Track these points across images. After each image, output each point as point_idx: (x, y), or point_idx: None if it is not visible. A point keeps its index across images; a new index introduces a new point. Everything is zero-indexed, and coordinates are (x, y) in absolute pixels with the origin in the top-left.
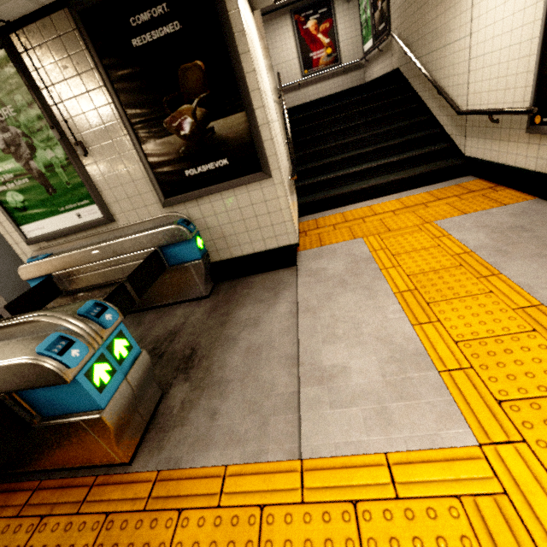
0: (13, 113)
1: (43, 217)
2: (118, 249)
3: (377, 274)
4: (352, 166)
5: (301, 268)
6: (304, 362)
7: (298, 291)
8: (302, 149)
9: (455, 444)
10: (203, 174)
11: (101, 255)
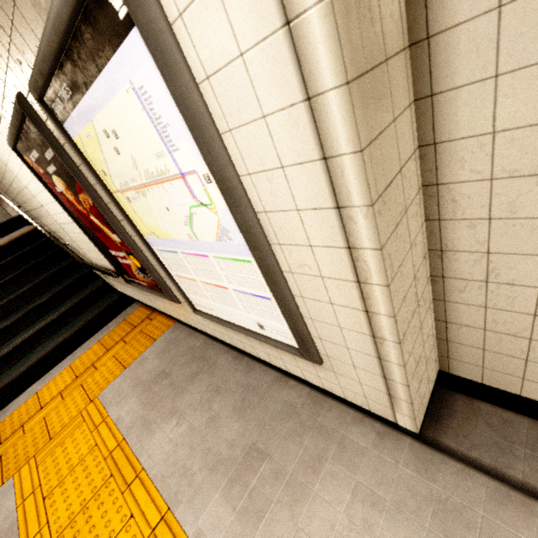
0: None
1: None
2: None
3: None
4: (2, 343)
5: None
6: None
7: None
8: None
9: None
10: None
11: None
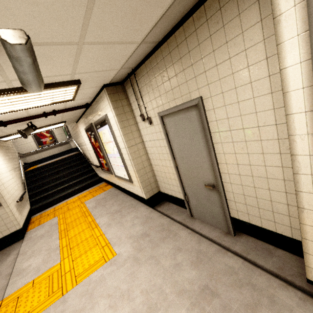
0: None
1: None
2: None
3: (56, 228)
4: (60, 186)
5: (25, 238)
6: (14, 272)
7: (21, 248)
8: (35, 183)
9: (55, 265)
10: None
11: None
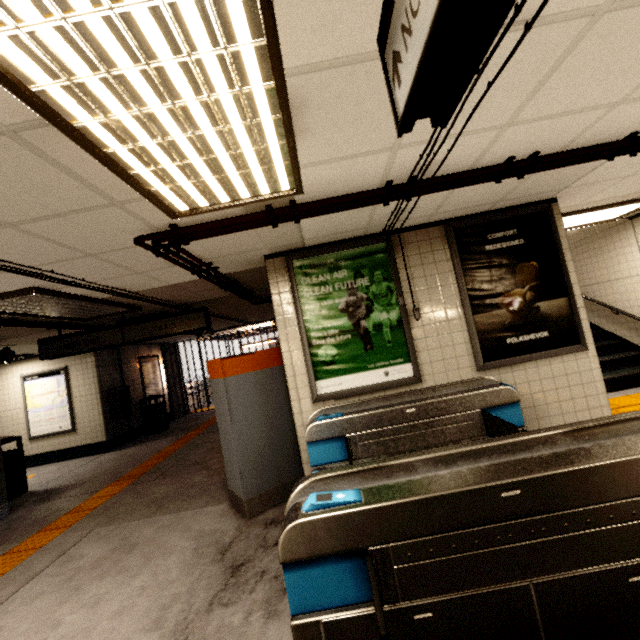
0: (366, 283)
1: (346, 373)
2: (437, 409)
3: None
4: None
5: None
6: None
7: None
8: None
9: None
10: (523, 343)
11: (415, 414)
